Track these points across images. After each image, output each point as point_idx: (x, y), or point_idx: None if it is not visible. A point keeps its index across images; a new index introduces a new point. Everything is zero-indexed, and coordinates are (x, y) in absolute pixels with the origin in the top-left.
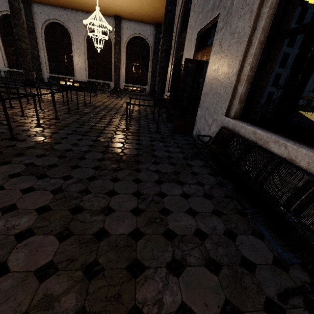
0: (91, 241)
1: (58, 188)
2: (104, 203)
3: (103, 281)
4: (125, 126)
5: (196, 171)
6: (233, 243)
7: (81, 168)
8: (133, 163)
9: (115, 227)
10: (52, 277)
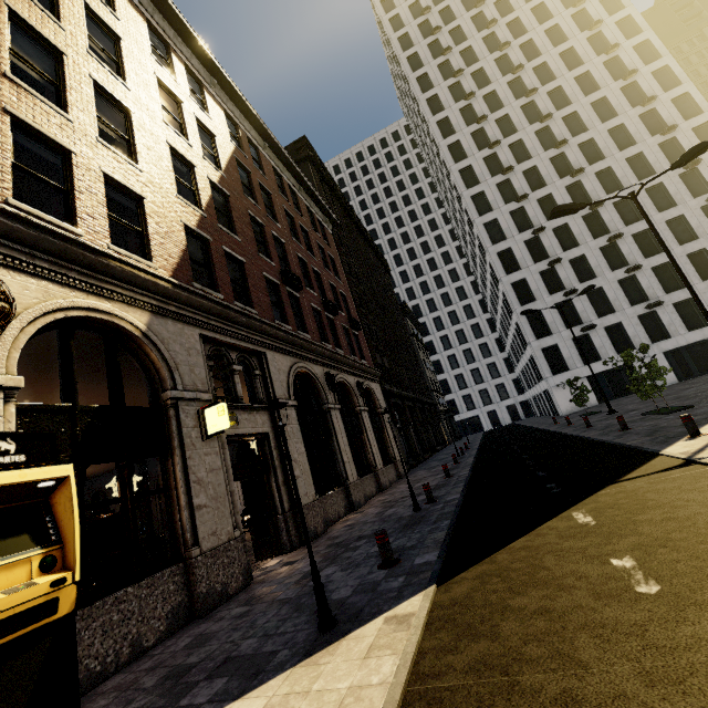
0: None
1: None
2: None
3: None
4: None
5: None
6: None
7: None
8: None
9: None
10: None
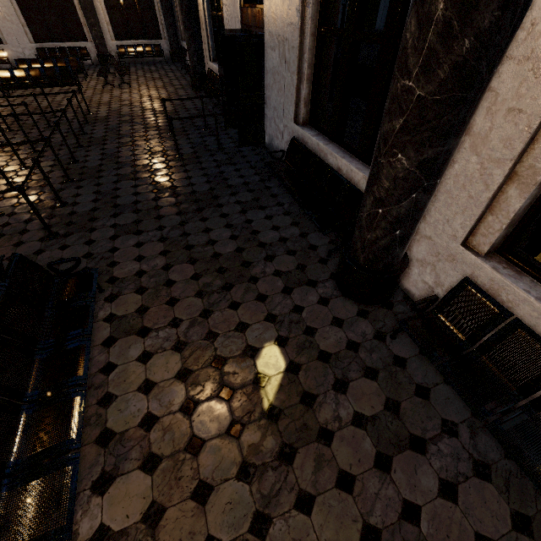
0: (212, 260)
1: (161, 237)
2: (206, 239)
3: (231, 273)
4: (174, 151)
5: (275, 193)
6: (305, 239)
7: (165, 217)
8: (211, 199)
9: (223, 250)
10: (202, 278)
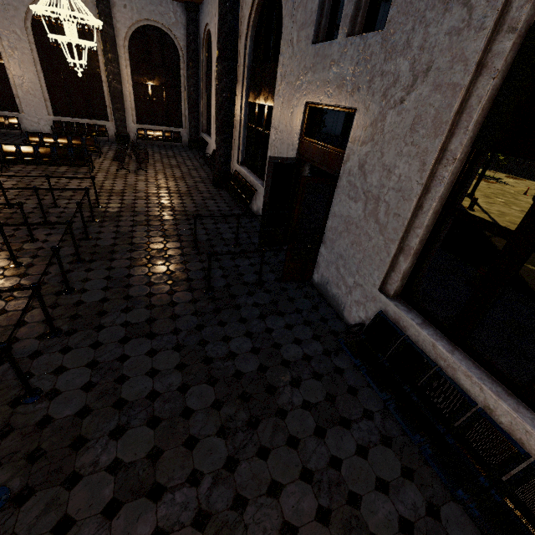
0: None
1: (197, 511)
2: (277, 519)
3: None
4: (202, 281)
5: (353, 385)
6: (440, 525)
7: (200, 441)
8: (265, 395)
9: None
10: None
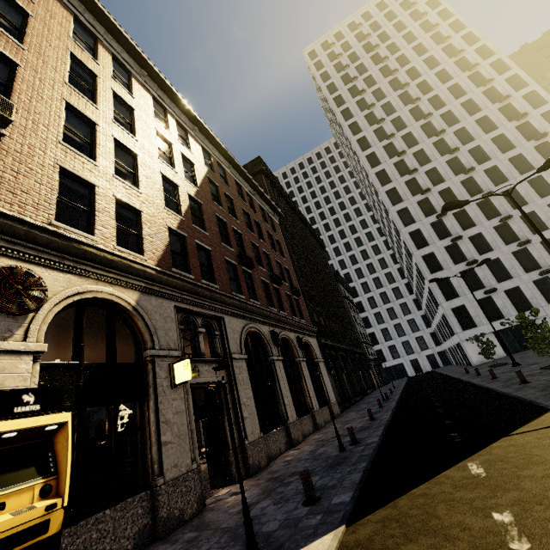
0: None
1: None
2: None
3: None
4: None
5: None
6: None
7: None
8: None
9: None
10: None
